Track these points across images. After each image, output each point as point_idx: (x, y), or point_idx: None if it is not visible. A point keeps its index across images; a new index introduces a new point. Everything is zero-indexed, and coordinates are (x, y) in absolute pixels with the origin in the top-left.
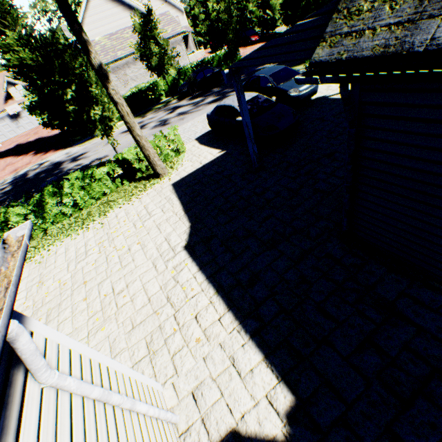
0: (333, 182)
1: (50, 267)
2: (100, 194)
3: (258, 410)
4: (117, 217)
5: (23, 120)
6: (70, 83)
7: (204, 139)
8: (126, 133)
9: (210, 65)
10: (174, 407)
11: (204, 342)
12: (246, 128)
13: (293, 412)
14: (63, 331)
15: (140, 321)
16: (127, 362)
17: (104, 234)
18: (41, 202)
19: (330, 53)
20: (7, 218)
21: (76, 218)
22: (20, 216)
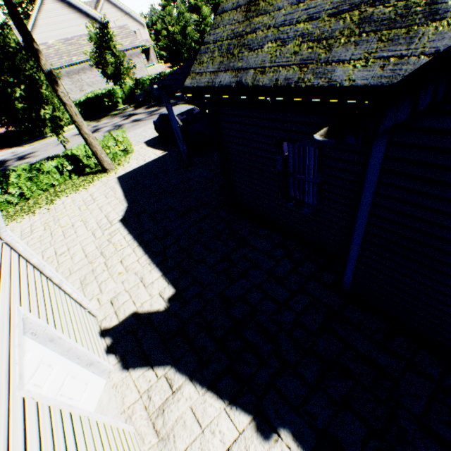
0: None
1: None
2: (48, 186)
3: (152, 300)
4: (64, 203)
5: None
6: (19, 83)
7: (152, 142)
8: (80, 135)
9: None
10: (97, 309)
11: (125, 274)
12: (176, 131)
13: (173, 297)
14: None
15: (77, 269)
16: None
17: (50, 217)
18: None
19: (191, 83)
20: None
21: (22, 207)
22: None
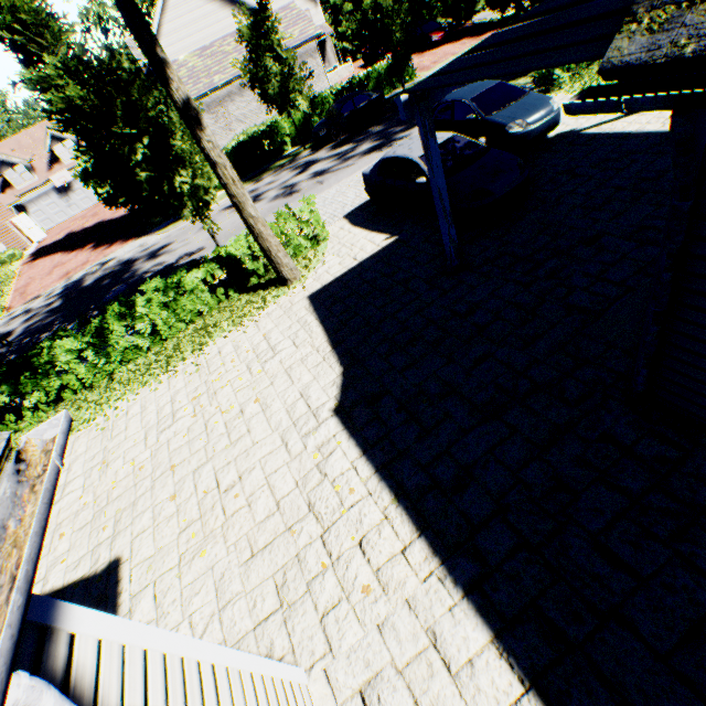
0: (604, 293)
1: (119, 438)
2: (193, 314)
3: None
4: (221, 353)
5: (77, 195)
6: (140, 134)
7: (359, 216)
8: (231, 210)
9: (364, 89)
10: None
11: (378, 595)
12: (439, 197)
13: None
14: (139, 552)
15: (264, 544)
16: (244, 620)
17: (201, 383)
18: (102, 331)
19: (651, 45)
20: (53, 357)
21: (156, 354)
22: (72, 353)
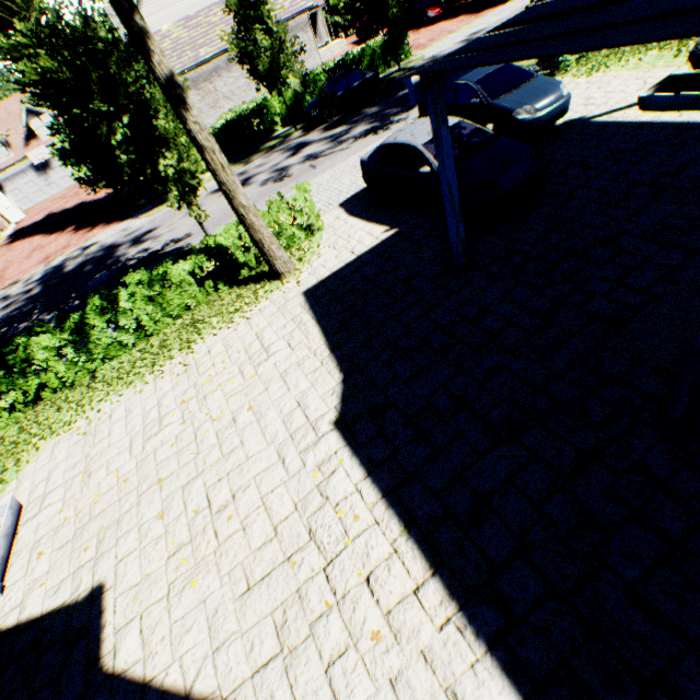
0: (626, 300)
1: (102, 444)
2: (180, 308)
3: None
4: (211, 353)
5: (56, 173)
6: (120, 111)
7: (356, 204)
8: (219, 194)
9: (358, 67)
10: None
11: (389, 644)
12: (448, 191)
13: None
14: (125, 579)
15: (261, 576)
16: (241, 666)
17: (190, 386)
18: (82, 327)
19: None
20: (30, 355)
21: (142, 351)
22: (50, 351)
